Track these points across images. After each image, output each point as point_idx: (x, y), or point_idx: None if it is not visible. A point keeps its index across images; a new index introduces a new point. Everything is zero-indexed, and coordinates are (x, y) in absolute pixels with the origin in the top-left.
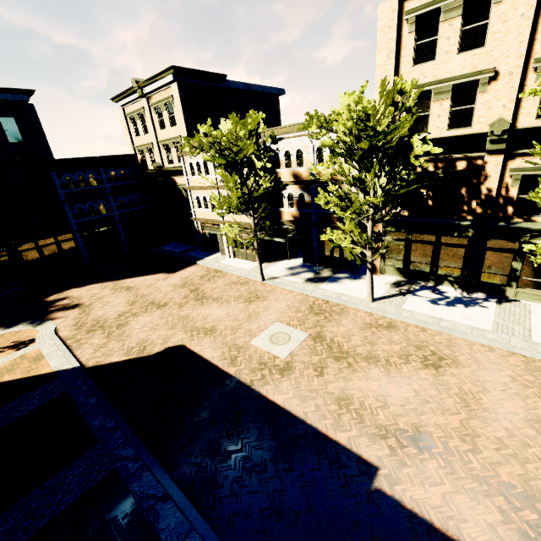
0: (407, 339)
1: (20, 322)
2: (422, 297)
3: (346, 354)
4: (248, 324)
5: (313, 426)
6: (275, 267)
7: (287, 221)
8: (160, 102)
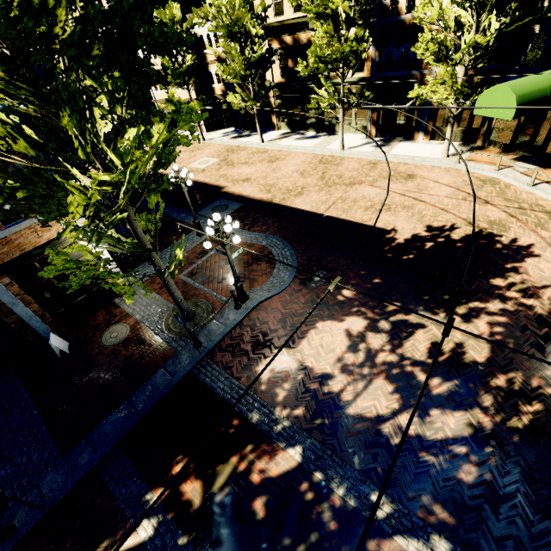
0: (268, 155)
1: None
2: (292, 138)
3: (234, 163)
4: (189, 160)
5: (206, 183)
6: (215, 134)
7: (218, 95)
8: None
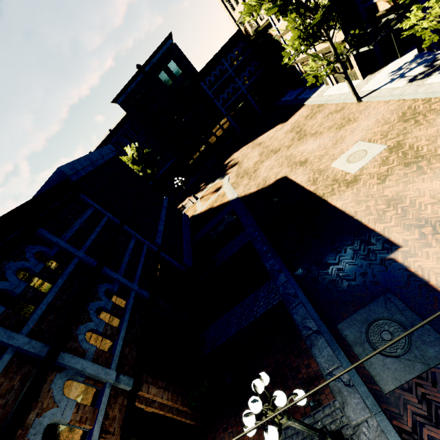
0: None
1: (217, 178)
2: None
3: (420, 158)
4: (333, 150)
5: (358, 220)
6: (377, 77)
7: (384, 11)
8: None
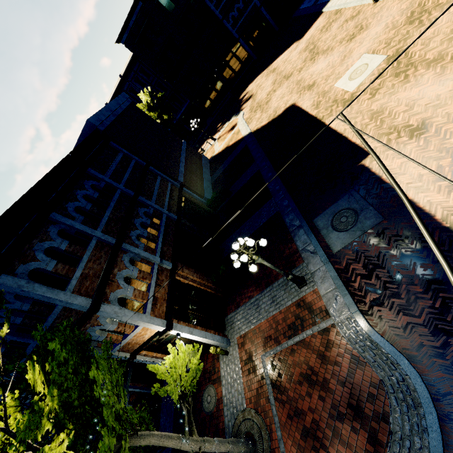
0: None
1: (232, 116)
2: None
3: (409, 66)
4: (339, 67)
5: (345, 137)
6: None
7: None
8: None
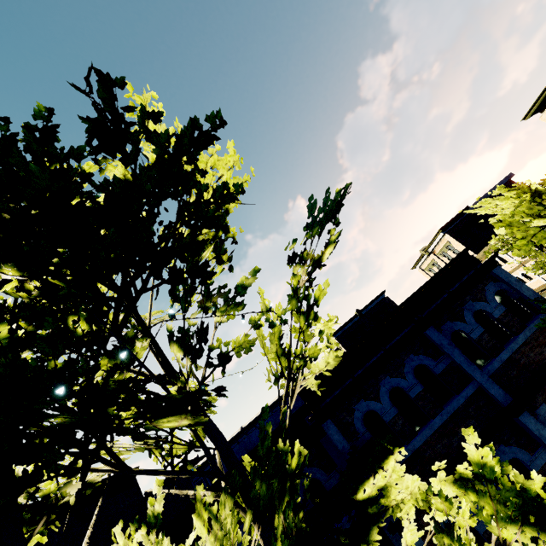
0: None
1: None
2: None
3: None
4: None
5: None
6: None
7: None
8: (441, 249)
